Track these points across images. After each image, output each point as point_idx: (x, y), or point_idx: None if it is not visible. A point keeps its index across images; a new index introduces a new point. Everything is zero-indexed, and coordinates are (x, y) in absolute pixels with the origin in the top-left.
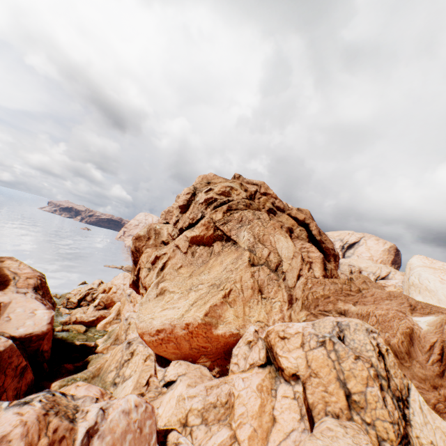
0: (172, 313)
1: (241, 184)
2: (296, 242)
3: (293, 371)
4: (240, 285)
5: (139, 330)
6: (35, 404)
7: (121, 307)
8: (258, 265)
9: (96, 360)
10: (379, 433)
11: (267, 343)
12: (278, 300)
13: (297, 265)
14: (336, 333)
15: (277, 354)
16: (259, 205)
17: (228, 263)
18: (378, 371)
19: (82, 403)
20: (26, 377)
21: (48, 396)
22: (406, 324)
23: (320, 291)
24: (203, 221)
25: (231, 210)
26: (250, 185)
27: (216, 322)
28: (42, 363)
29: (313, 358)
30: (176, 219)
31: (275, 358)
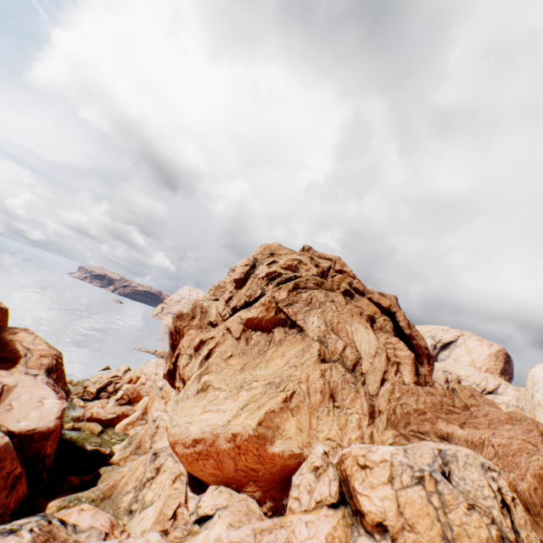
0: (215, 418)
1: (311, 257)
2: (379, 334)
3: (377, 519)
4: (306, 386)
5: (170, 437)
6: (24, 535)
7: (149, 404)
8: (330, 361)
9: (110, 474)
10: None
11: (341, 472)
12: (355, 411)
13: (380, 366)
14: (439, 466)
15: (355, 490)
16: (333, 285)
17: (291, 356)
18: (503, 531)
19: (86, 539)
20: (17, 490)
21: (42, 523)
22: (539, 462)
23: (413, 404)
24: (262, 300)
25: (298, 288)
26: (322, 260)
27: (272, 435)
28: (41, 472)
29: (406, 501)
30: (229, 295)
31: (352, 496)
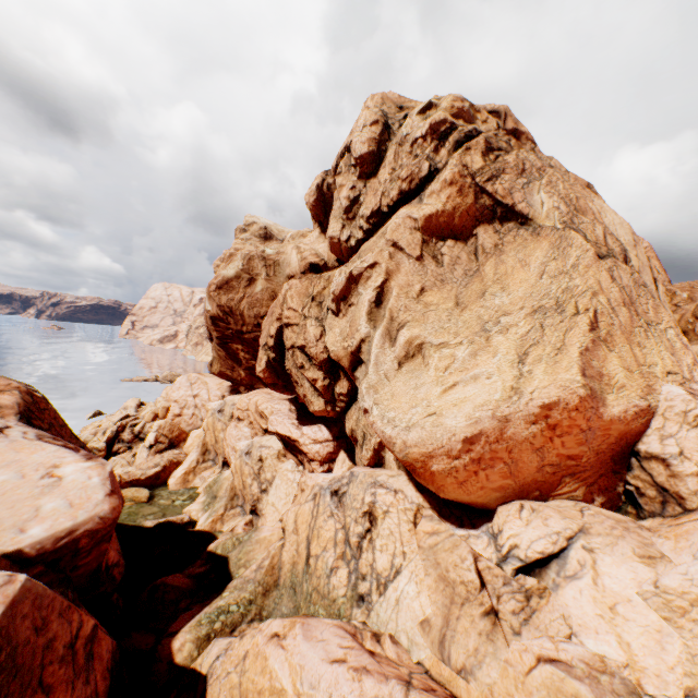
0: (481, 392)
1: None
2: None
3: None
4: (604, 299)
5: (412, 452)
6: None
7: (207, 438)
8: (605, 256)
9: (243, 551)
10: None
11: None
12: (667, 325)
13: (644, 260)
14: None
15: None
16: None
17: (543, 261)
18: None
19: None
20: (97, 656)
21: None
22: None
23: None
24: (447, 175)
25: (491, 149)
26: None
27: (599, 390)
28: (112, 595)
29: None
30: (352, 195)
31: None
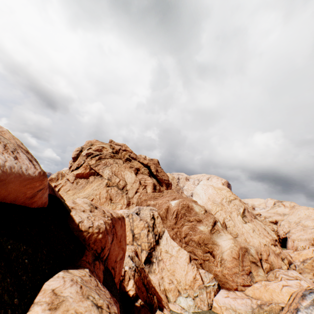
0: None
1: (111, 145)
2: (140, 175)
3: None
4: (99, 196)
5: None
6: None
7: None
8: (111, 186)
9: None
10: (142, 247)
11: None
12: (121, 203)
13: (136, 186)
14: (137, 211)
15: None
16: (121, 156)
17: (95, 186)
18: (149, 224)
19: None
20: None
21: None
22: (167, 204)
23: (144, 198)
24: (83, 165)
25: (101, 159)
26: (117, 146)
27: None
28: None
29: None
30: (70, 165)
31: None
